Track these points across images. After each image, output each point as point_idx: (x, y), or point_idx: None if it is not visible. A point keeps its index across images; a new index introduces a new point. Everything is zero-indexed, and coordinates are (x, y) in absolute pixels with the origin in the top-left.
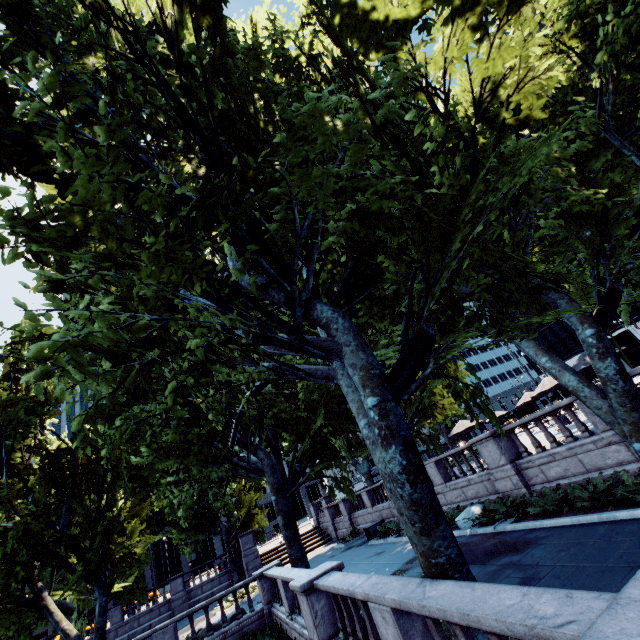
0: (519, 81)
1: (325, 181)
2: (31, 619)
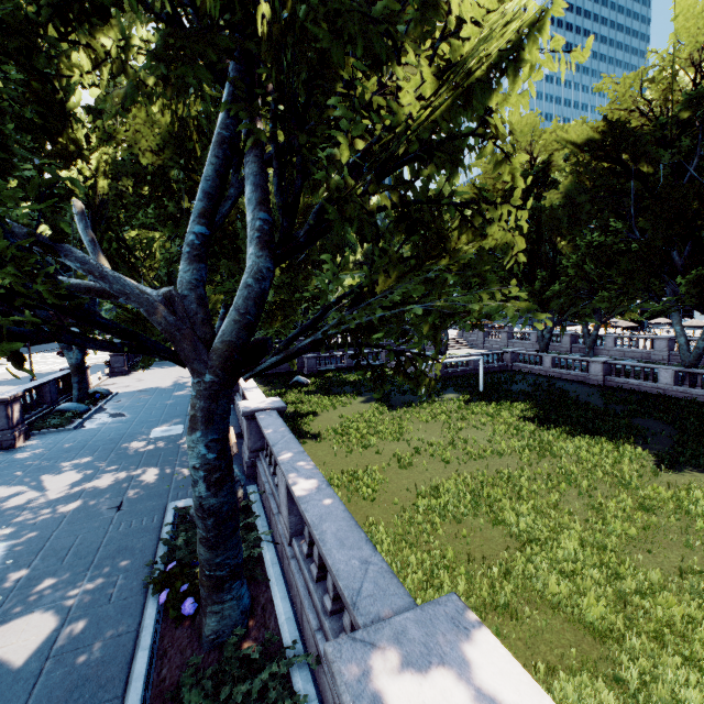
0: None
1: None
2: None
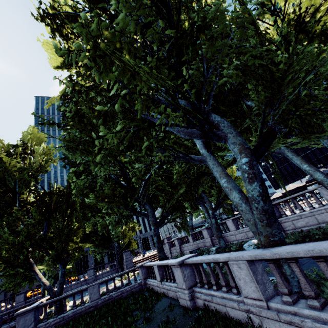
0: (327, 7)
1: (222, 49)
2: (21, 279)
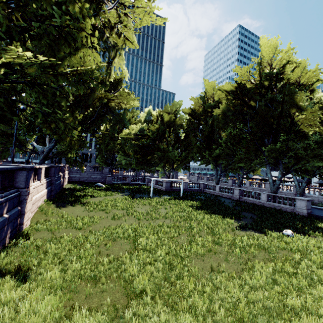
0: None
1: (294, 145)
2: None
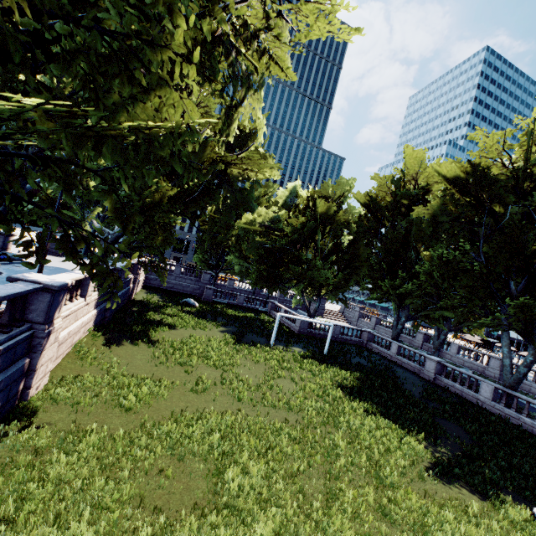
0: None
1: None
2: None
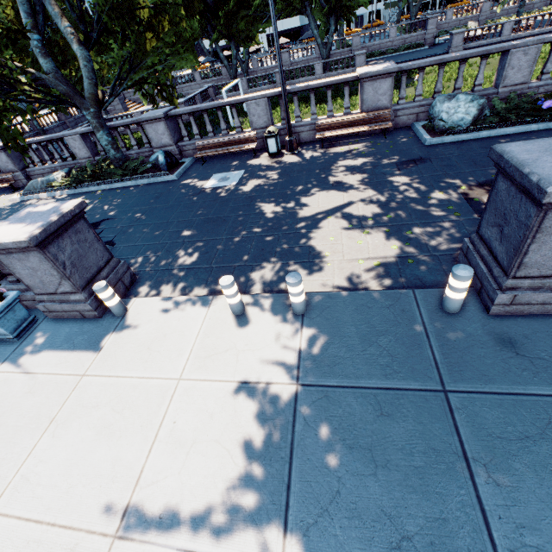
0: None
1: None
2: None
